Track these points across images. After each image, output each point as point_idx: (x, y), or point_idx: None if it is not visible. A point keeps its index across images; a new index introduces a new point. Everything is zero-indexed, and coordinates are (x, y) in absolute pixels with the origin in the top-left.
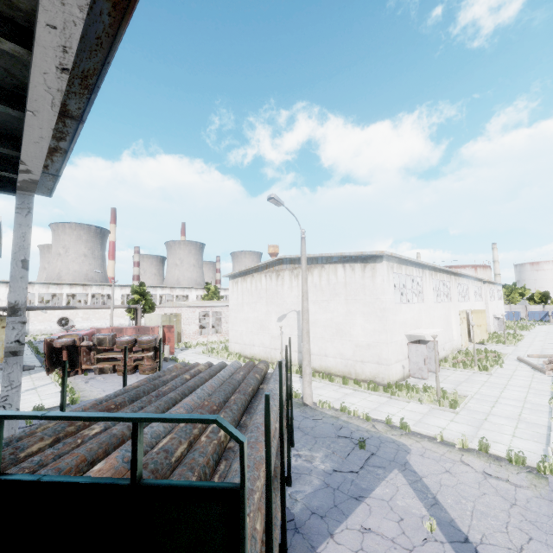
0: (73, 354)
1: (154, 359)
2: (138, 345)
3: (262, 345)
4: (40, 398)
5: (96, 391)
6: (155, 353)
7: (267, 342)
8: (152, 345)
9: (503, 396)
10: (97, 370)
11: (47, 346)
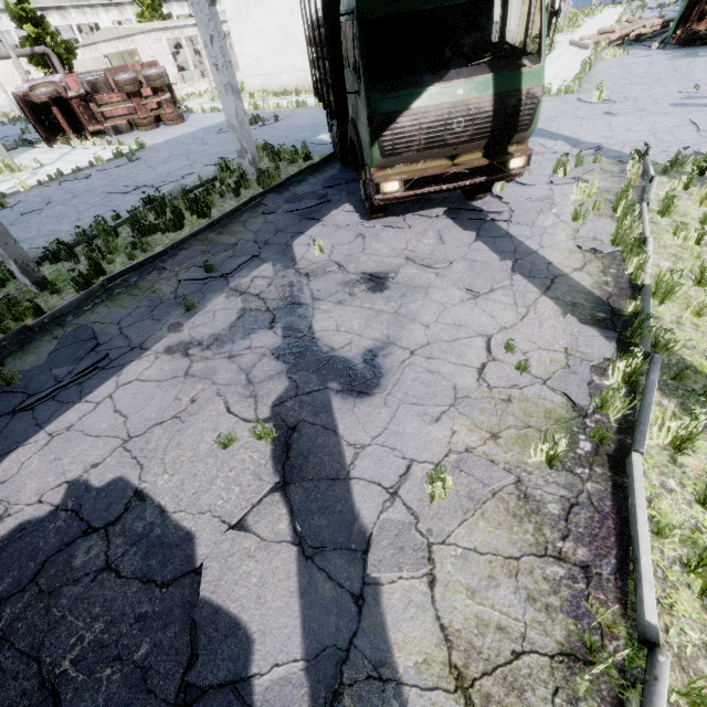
0: (68, 112)
1: (173, 104)
2: (149, 83)
3: (292, 69)
4: (94, 155)
5: (146, 142)
6: (171, 96)
7: (299, 63)
8: (166, 81)
9: (546, 70)
10: (110, 130)
11: (23, 105)
